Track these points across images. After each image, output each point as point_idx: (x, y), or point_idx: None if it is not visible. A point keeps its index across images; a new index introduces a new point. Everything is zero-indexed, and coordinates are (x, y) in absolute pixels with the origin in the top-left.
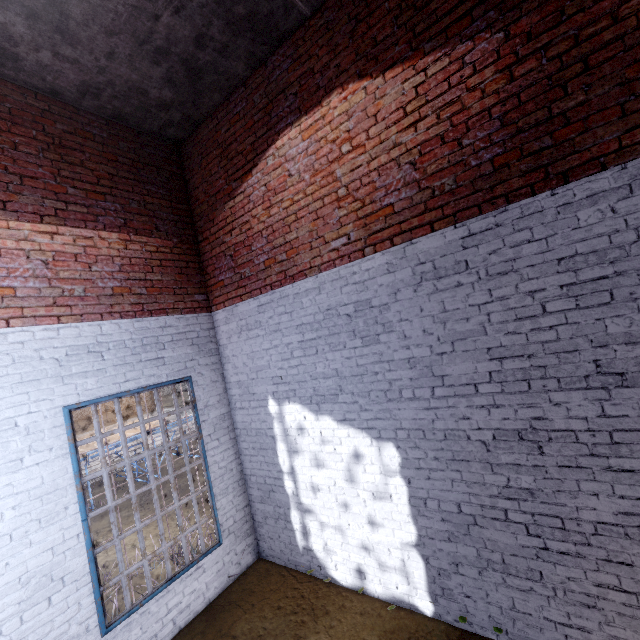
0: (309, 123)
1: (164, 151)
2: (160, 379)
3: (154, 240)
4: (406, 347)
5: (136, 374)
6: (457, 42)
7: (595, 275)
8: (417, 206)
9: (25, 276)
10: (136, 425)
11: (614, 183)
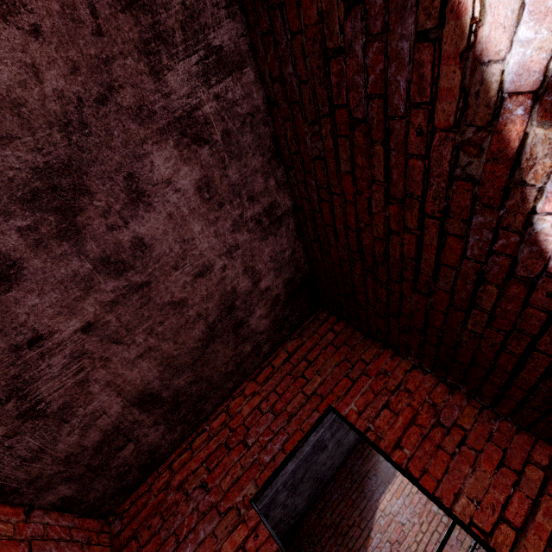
0: (395, 487)
1: None
2: None
3: None
4: None
5: None
6: None
7: None
8: None
9: None
10: None
11: None
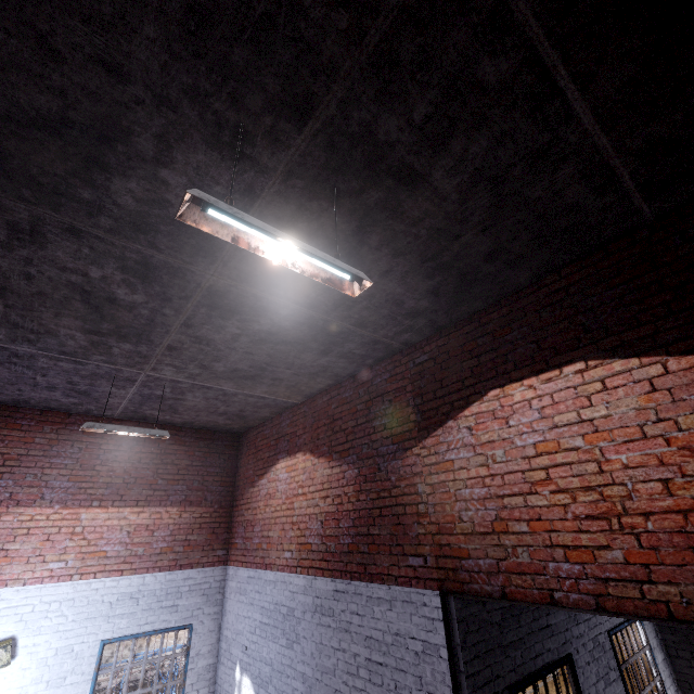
0: (290, 463)
1: (228, 440)
2: (170, 624)
3: (201, 508)
4: (303, 662)
5: (155, 618)
6: (344, 462)
7: (378, 659)
8: (320, 553)
9: (115, 542)
10: (140, 663)
11: (386, 595)
